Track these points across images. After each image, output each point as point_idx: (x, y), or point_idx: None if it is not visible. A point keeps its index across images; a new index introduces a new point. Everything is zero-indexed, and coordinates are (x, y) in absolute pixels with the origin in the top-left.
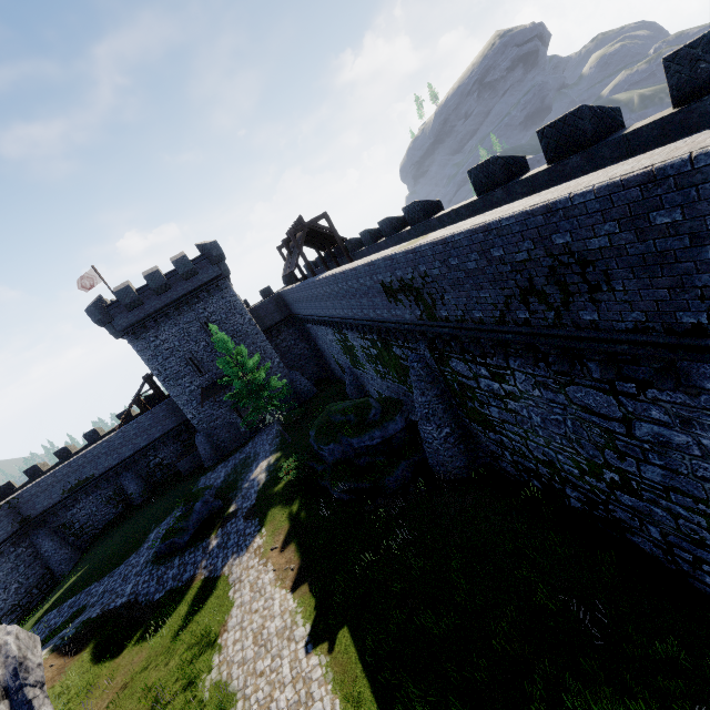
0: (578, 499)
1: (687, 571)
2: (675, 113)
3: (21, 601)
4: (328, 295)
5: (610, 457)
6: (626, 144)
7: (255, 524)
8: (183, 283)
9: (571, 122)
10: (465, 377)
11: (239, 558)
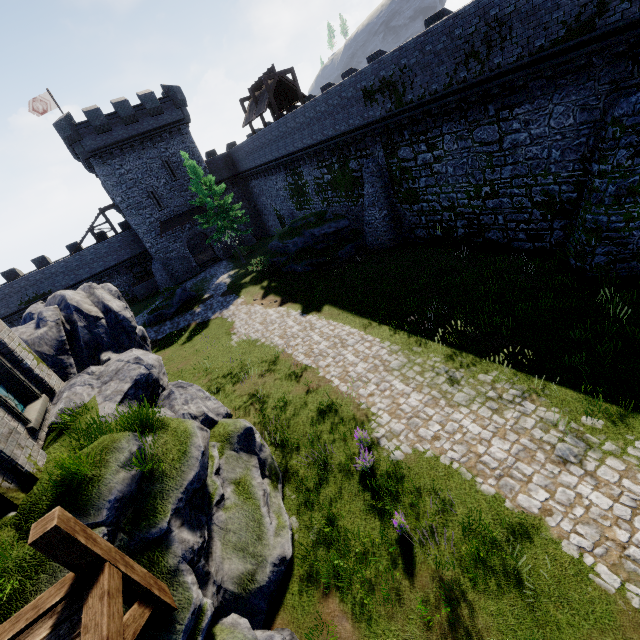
0: (463, 226)
1: (512, 238)
2: None
3: None
4: (300, 126)
5: (488, 175)
6: None
7: (233, 296)
8: (149, 119)
9: None
10: (407, 161)
11: (227, 309)
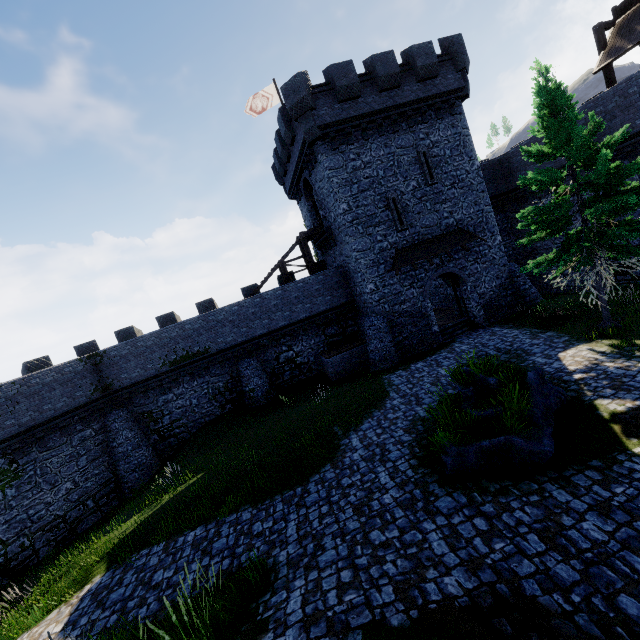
0: None
1: None
2: None
3: (68, 514)
4: None
5: None
6: None
7: None
8: (413, 85)
9: None
10: None
11: None
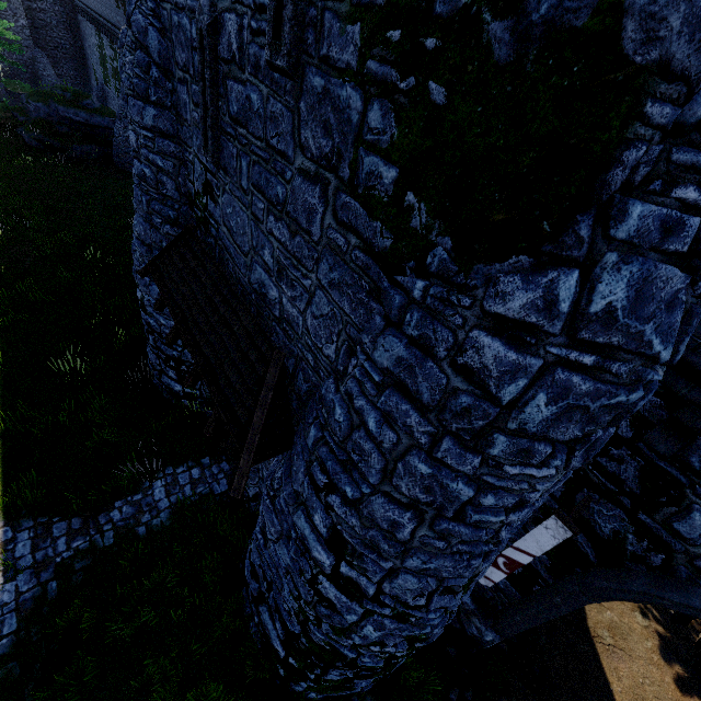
0: None
1: None
2: None
3: None
4: None
5: None
6: None
7: None
8: None
9: None
10: None
11: None
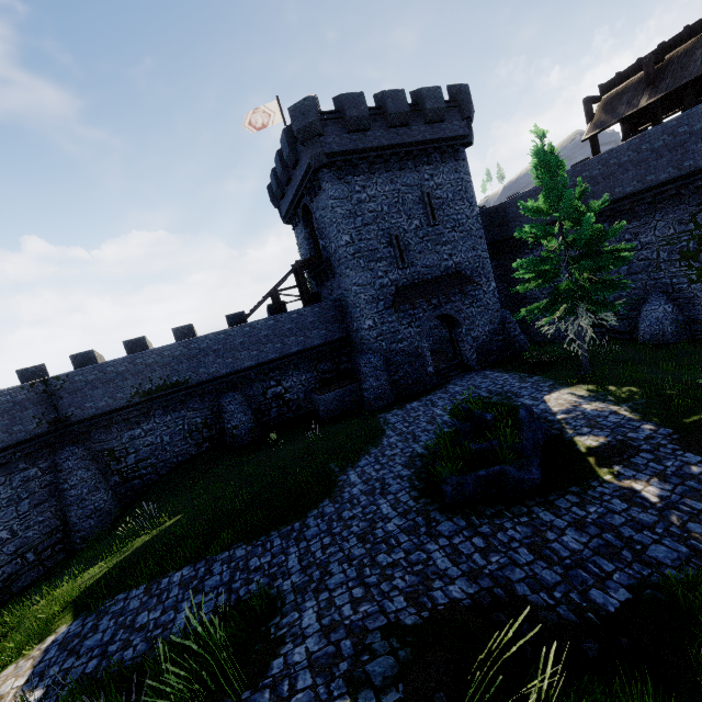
0: None
1: None
2: None
3: (1, 569)
4: None
5: None
6: None
7: None
8: (421, 126)
9: None
10: None
11: None
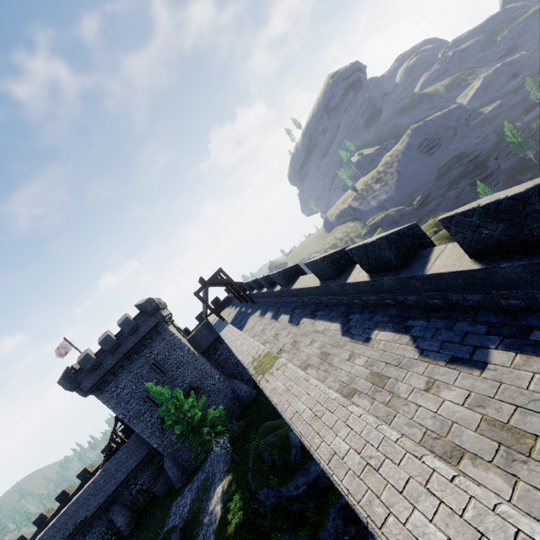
0: None
1: None
2: (473, 270)
3: None
4: None
5: None
6: (433, 282)
7: None
8: (130, 338)
9: (373, 250)
10: None
11: None
